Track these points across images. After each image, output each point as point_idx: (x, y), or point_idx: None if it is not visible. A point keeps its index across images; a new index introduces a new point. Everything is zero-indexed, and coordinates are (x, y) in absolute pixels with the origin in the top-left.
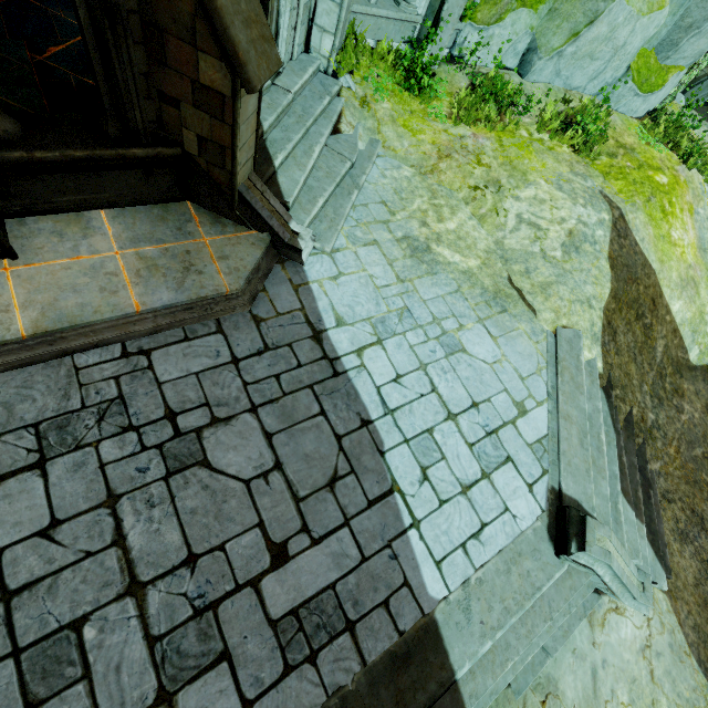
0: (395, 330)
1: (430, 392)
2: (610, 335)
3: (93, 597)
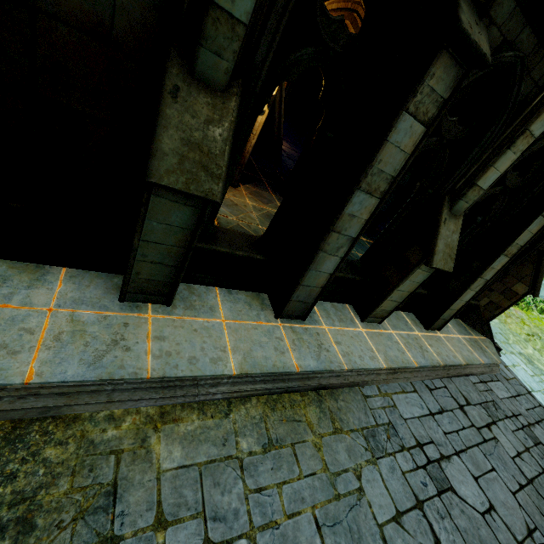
0: None
1: None
2: None
3: None
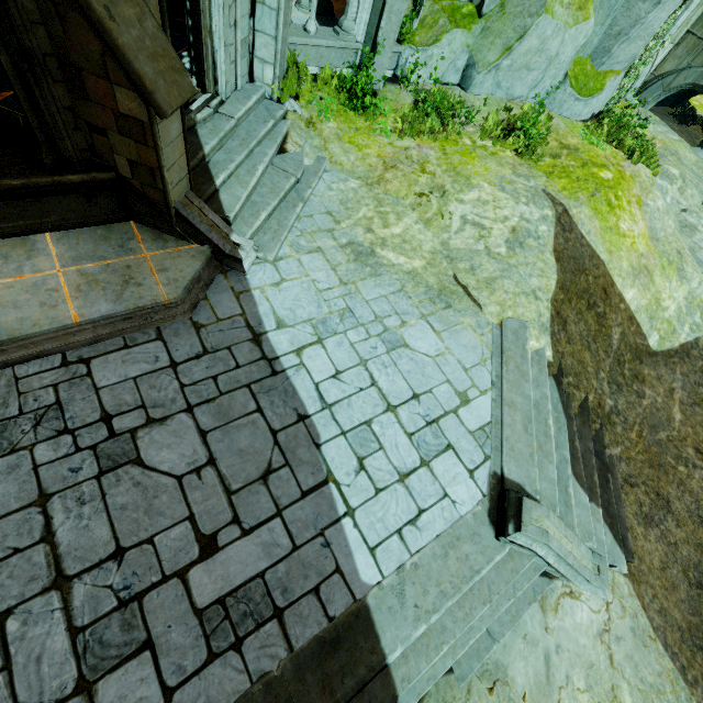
0: (336, 329)
1: (370, 386)
2: (559, 325)
3: (18, 592)
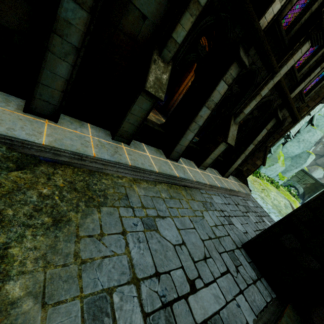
0: (270, 211)
1: None
2: None
3: None
